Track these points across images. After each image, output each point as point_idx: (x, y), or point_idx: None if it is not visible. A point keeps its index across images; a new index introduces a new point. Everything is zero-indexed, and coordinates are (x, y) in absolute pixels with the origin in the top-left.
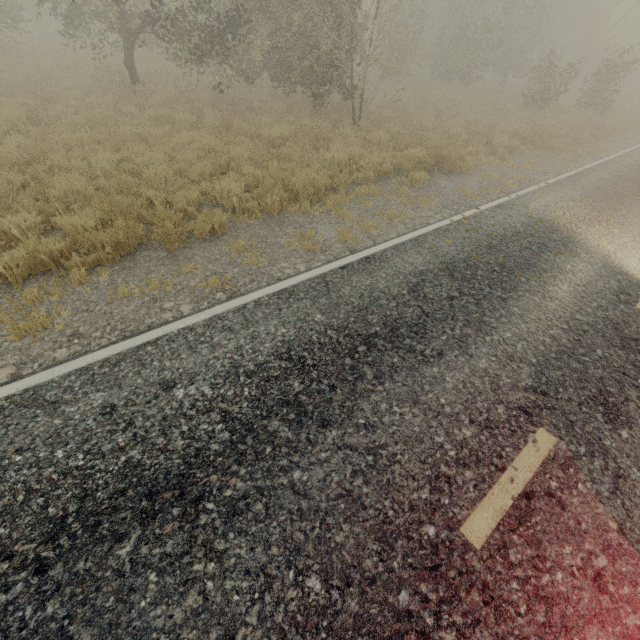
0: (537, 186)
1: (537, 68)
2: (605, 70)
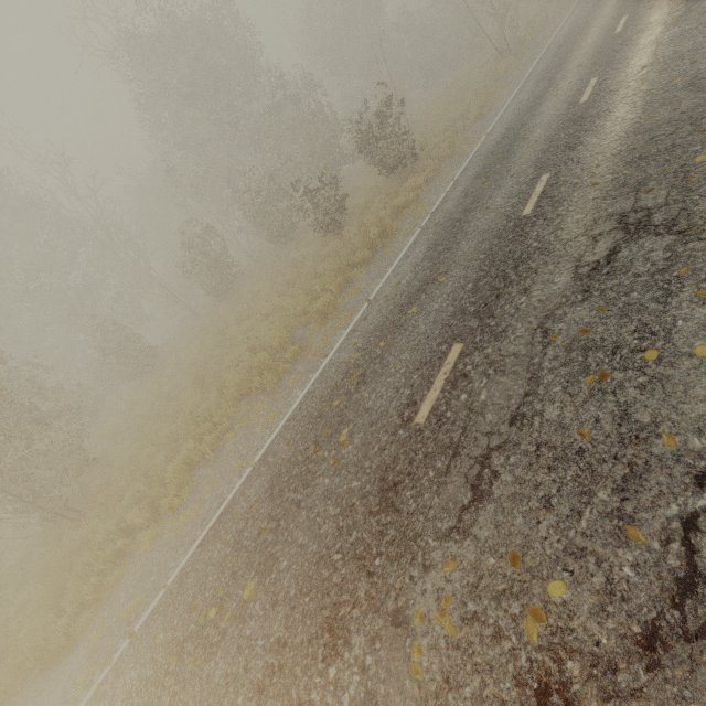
0: (106, 669)
1: (297, 207)
2: (370, 134)
